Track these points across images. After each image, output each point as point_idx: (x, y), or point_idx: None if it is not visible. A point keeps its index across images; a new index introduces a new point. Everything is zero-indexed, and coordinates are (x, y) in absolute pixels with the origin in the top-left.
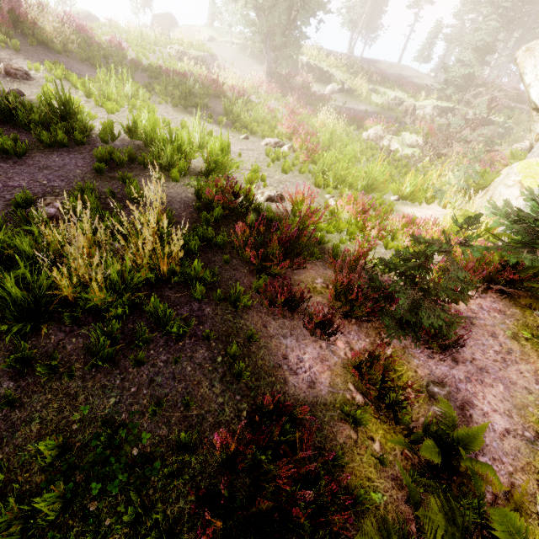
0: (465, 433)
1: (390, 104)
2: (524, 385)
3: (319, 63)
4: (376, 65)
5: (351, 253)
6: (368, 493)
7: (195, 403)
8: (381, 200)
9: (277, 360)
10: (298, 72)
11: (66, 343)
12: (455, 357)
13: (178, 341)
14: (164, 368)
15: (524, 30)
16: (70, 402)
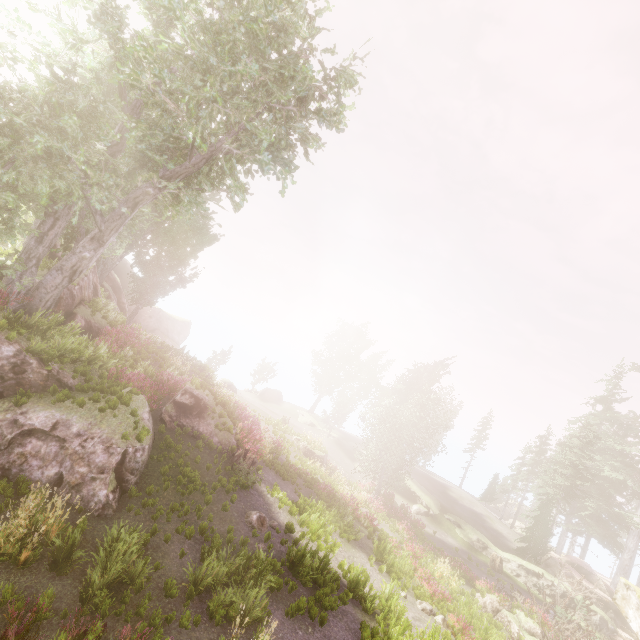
0: None
1: (474, 544)
2: None
3: (407, 482)
4: (448, 491)
5: None
6: None
7: None
8: None
9: None
10: None
11: None
12: None
13: None
14: None
15: (570, 507)
16: None
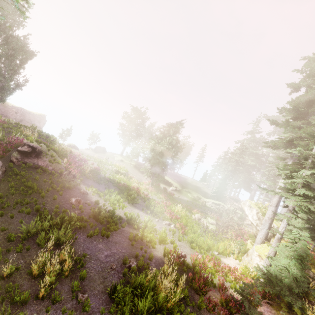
0: None
1: (195, 198)
2: None
3: (167, 179)
4: (186, 180)
5: (216, 283)
6: None
7: None
8: (214, 255)
9: None
10: None
11: None
12: None
13: None
14: None
15: (234, 179)
16: None
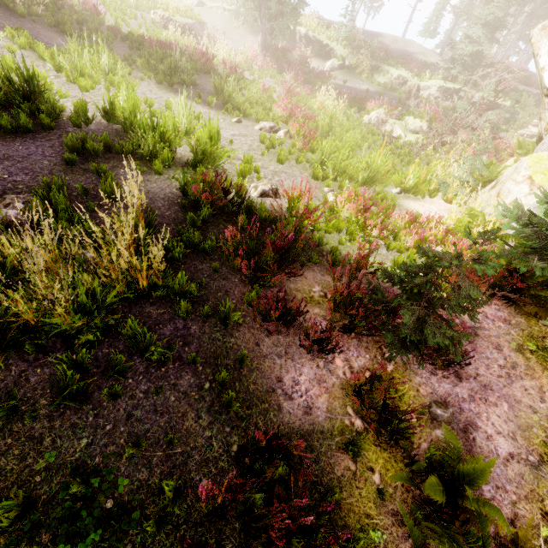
0: (471, 468)
1: (393, 83)
2: (528, 403)
3: (318, 35)
4: (380, 39)
5: (351, 255)
6: (367, 532)
7: (180, 439)
8: (382, 193)
9: (271, 384)
10: (296, 45)
11: (29, 374)
12: (458, 373)
13: (161, 366)
14: (144, 400)
15: (536, 4)
16: (34, 446)
